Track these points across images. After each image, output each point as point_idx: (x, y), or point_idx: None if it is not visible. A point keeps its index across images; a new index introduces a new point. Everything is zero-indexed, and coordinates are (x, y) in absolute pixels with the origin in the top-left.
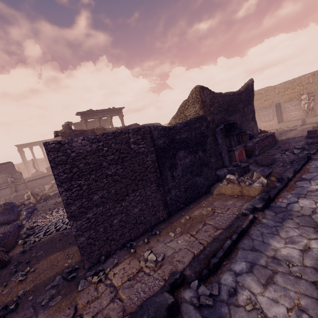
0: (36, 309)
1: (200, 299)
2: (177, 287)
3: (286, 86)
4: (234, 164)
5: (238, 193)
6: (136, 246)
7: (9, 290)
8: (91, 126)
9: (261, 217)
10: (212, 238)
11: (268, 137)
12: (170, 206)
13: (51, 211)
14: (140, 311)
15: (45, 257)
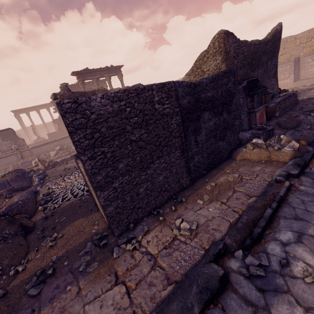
0: (75, 275)
1: (250, 269)
2: (221, 257)
3: (310, 36)
4: (259, 127)
5: (266, 158)
6: (163, 213)
7: (42, 255)
8: (88, 88)
9: (297, 184)
10: (246, 206)
11: (290, 97)
12: (193, 173)
13: (63, 177)
14: (187, 281)
15: (69, 223)
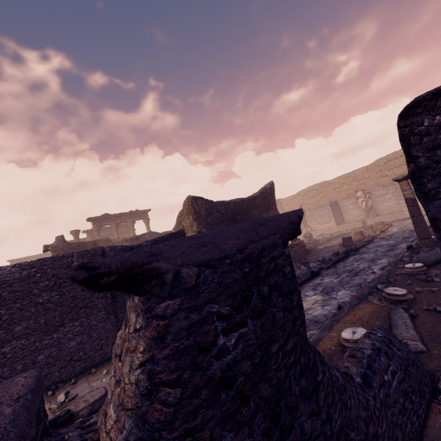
0: None
1: None
2: (59, 427)
3: (341, 181)
4: None
5: None
6: (60, 388)
7: None
8: (110, 233)
9: None
10: None
11: (292, 248)
12: None
13: None
14: None
15: None
